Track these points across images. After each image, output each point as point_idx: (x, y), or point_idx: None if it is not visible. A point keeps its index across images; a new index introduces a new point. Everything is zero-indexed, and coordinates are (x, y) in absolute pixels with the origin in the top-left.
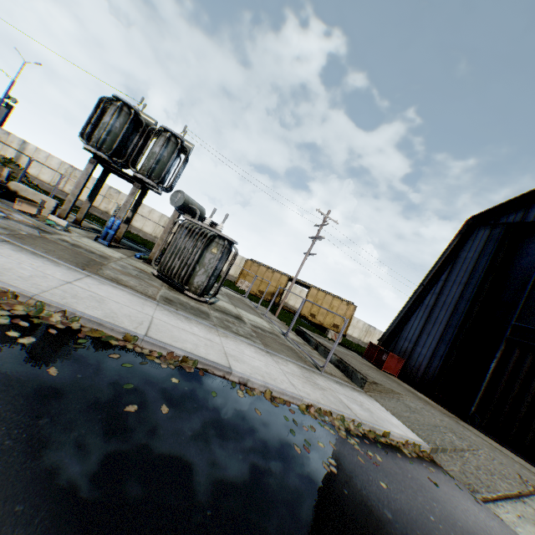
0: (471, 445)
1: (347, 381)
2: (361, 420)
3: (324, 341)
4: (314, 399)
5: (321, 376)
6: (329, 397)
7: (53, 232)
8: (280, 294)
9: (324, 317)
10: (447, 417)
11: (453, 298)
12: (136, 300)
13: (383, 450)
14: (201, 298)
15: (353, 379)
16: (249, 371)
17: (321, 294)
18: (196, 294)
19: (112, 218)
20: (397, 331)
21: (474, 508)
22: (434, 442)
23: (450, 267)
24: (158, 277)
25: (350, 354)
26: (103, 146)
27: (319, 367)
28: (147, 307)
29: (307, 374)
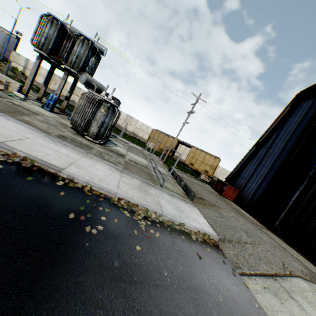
0: (254, 241)
1: (182, 196)
2: (163, 213)
3: (185, 175)
4: (129, 196)
5: (158, 189)
6: (148, 198)
7: (8, 98)
8: (172, 151)
9: (199, 165)
10: (253, 225)
11: (277, 150)
12: (28, 130)
13: (168, 232)
14: (95, 140)
15: (189, 195)
16: (82, 174)
17: (198, 151)
18: (92, 138)
19: (51, 94)
20: (238, 173)
21: (224, 276)
22: (224, 235)
23: (280, 129)
24: (73, 128)
25: (202, 184)
26: (43, 48)
27: (165, 186)
28: (33, 134)
29: (144, 186)
